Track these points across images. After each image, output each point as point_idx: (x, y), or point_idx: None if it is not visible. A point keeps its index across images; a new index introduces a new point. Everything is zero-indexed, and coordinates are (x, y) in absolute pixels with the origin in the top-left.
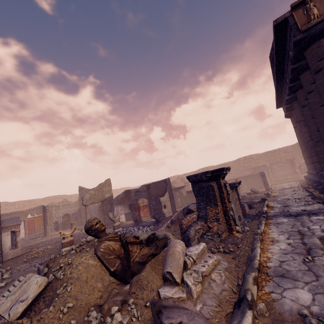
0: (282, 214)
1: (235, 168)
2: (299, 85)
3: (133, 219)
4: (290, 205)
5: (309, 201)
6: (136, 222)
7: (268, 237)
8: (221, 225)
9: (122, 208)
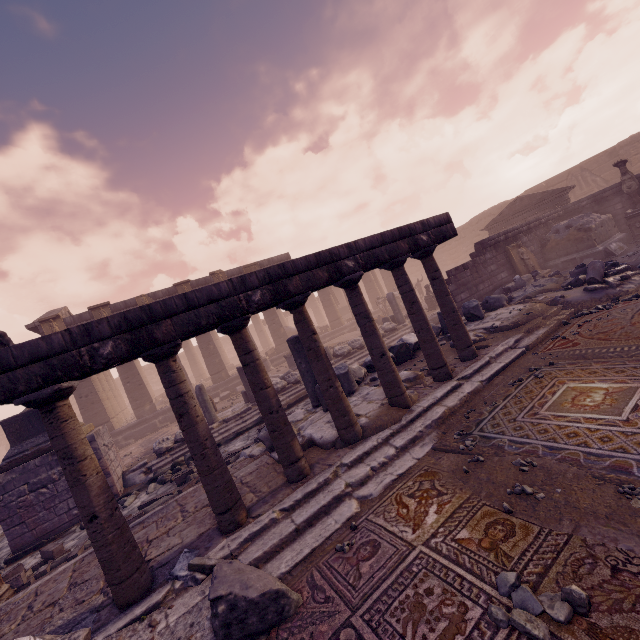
0: None
1: None
2: None
3: None
4: None
5: None
6: None
7: None
8: None
9: None
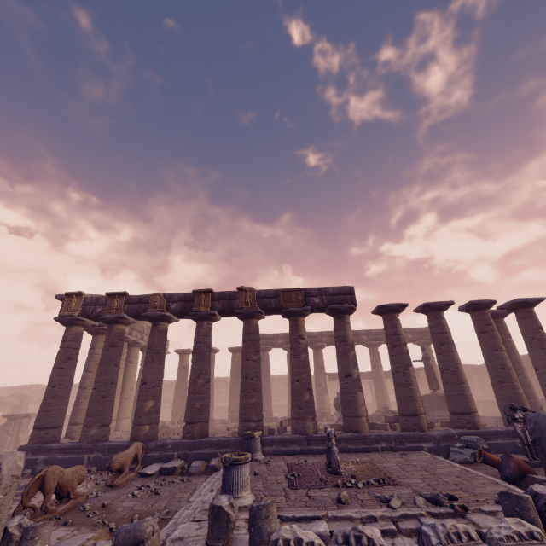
0: None
1: None
2: None
3: None
4: None
5: None
6: None
7: None
8: None
9: None
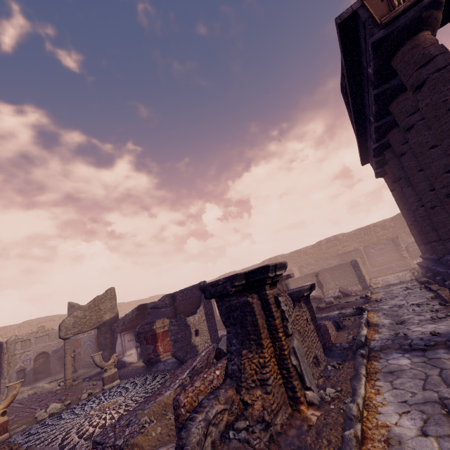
0: (397, 345)
1: (316, 256)
2: (390, 123)
3: (144, 359)
4: (407, 320)
5: (438, 310)
6: (150, 364)
7: (377, 422)
8: (271, 396)
9: (131, 337)
